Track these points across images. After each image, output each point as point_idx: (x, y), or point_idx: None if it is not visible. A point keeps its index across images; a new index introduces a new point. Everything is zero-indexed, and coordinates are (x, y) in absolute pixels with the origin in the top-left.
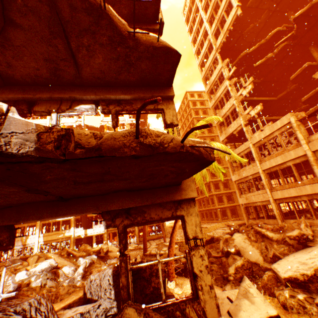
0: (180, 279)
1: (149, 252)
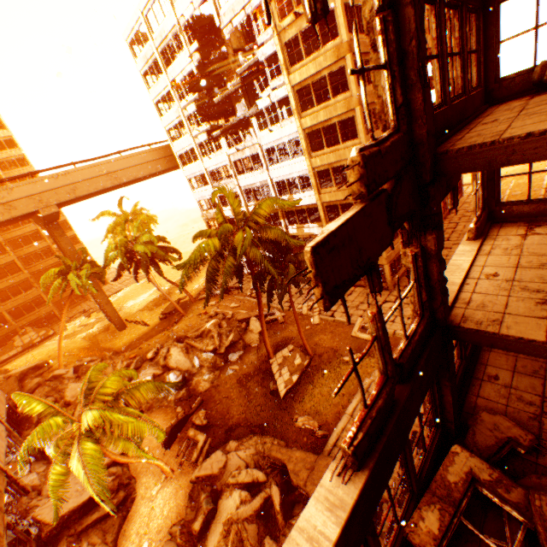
0: (194, 465)
1: (271, 362)
